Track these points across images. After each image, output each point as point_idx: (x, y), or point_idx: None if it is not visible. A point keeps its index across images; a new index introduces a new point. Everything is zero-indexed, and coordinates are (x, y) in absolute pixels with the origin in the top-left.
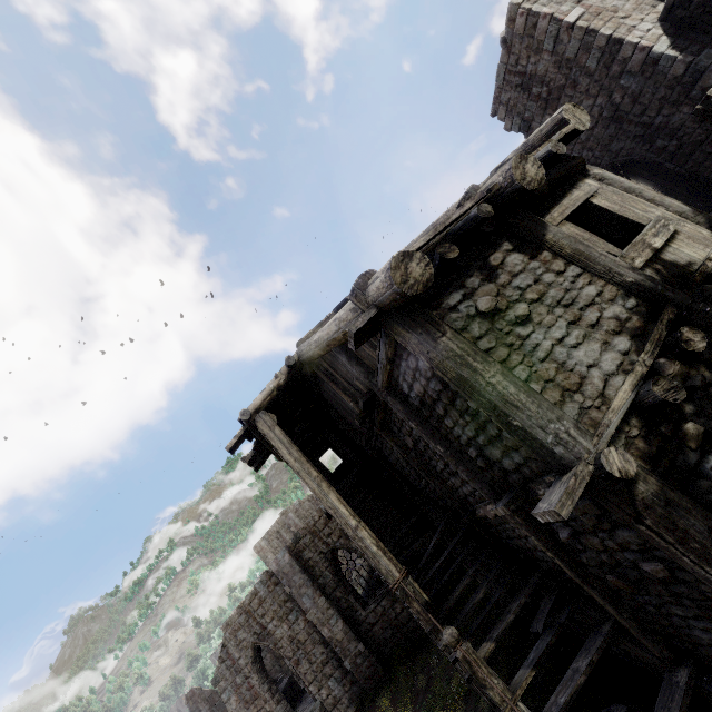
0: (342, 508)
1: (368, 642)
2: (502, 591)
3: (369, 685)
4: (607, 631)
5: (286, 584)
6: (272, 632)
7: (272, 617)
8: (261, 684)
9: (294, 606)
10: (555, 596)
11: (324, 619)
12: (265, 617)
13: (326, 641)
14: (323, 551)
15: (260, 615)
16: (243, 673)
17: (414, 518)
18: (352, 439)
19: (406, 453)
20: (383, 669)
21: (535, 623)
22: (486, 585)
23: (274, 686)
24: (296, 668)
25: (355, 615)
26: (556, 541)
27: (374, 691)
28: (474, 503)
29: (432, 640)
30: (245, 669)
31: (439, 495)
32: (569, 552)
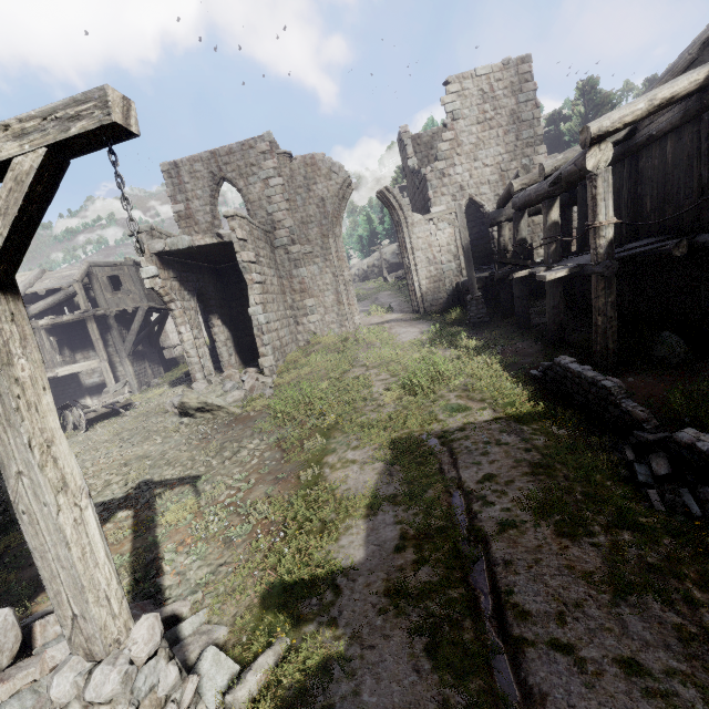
0: None
1: None
2: None
3: None
4: None
5: None
6: None
7: None
8: None
9: None
10: None
11: None
12: None
13: None
14: None
15: None
16: None
17: None
18: None
19: None
20: None
21: None
22: None
23: None
24: None
25: None
26: None
27: None
28: None
29: None
30: None
31: None
32: None
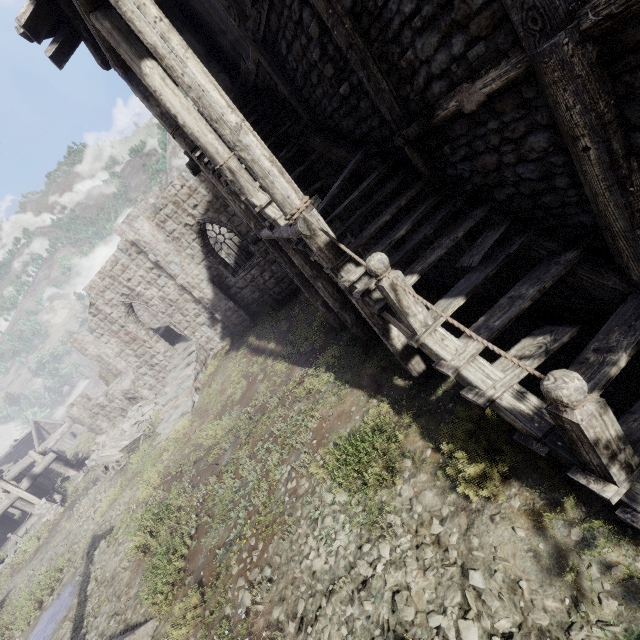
0: (212, 92)
1: (238, 301)
2: (434, 226)
3: (238, 330)
4: (572, 259)
5: (150, 253)
6: (141, 294)
7: (139, 282)
8: (139, 331)
9: (161, 273)
10: (505, 229)
11: (194, 283)
12: (131, 282)
13: (197, 300)
14: (188, 223)
15: (126, 280)
16: (118, 324)
17: (314, 156)
18: (222, 46)
19: (333, 3)
20: (250, 319)
21: (467, 258)
22: (412, 222)
23: (151, 332)
24: (170, 319)
25: (225, 281)
26: (623, 111)
27: (242, 333)
28: (439, 96)
29: (295, 299)
30: (119, 321)
31: (361, 115)
32: (632, 131)
